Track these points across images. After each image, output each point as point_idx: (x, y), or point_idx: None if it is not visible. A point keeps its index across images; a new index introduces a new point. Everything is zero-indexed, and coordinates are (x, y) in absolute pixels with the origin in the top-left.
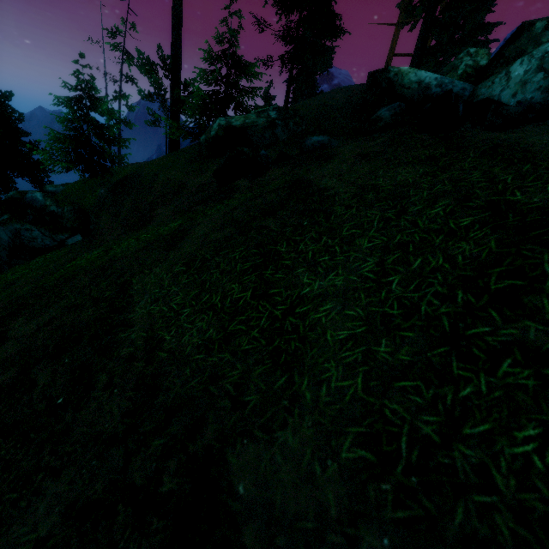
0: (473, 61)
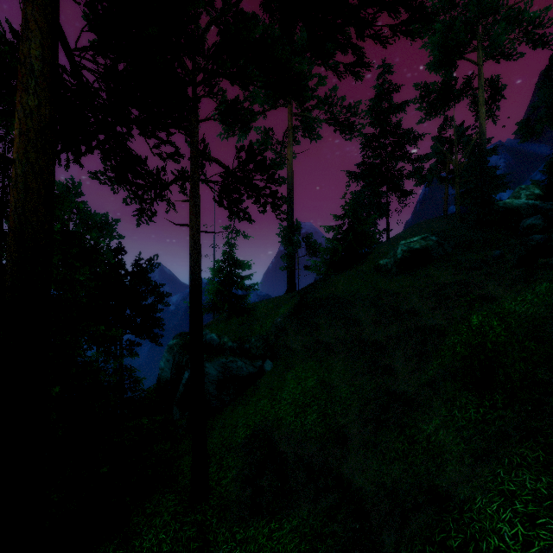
0: (529, 192)
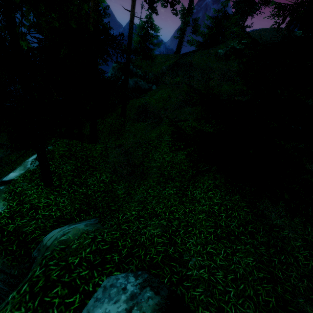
0: None
